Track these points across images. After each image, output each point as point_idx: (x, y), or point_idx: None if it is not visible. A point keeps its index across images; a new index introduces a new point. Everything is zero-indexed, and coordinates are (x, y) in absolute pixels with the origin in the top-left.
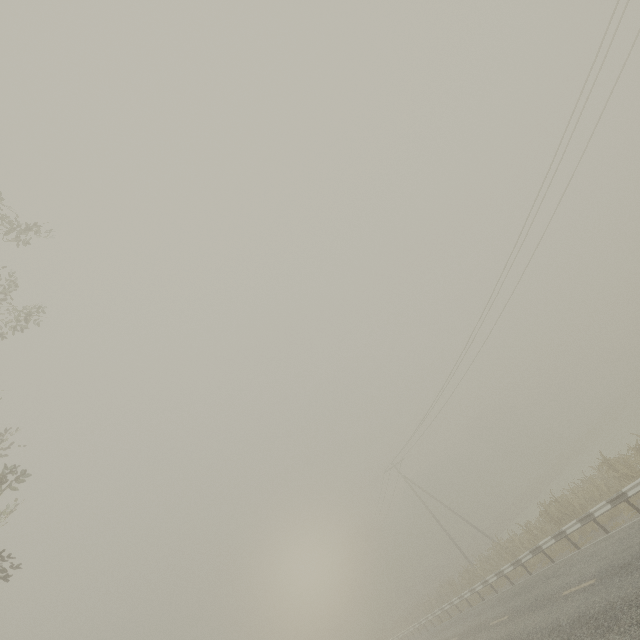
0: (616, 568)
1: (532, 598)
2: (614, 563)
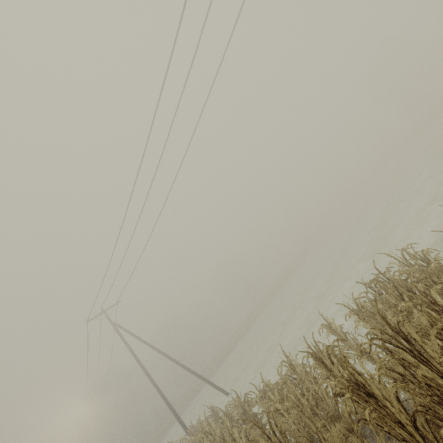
0: None
1: None
2: None
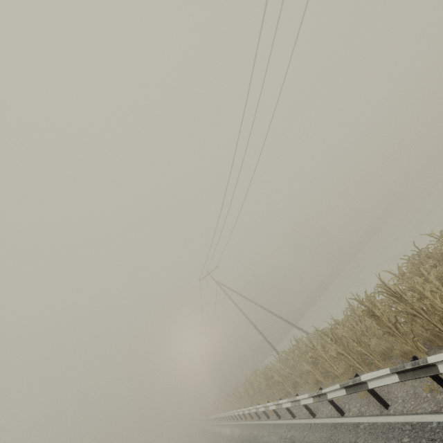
0: None
1: None
2: None
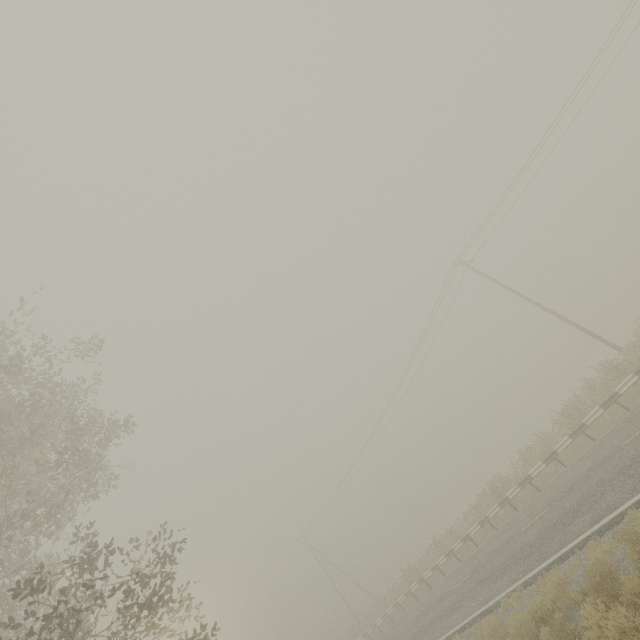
0: (424, 612)
1: (389, 639)
2: (424, 609)
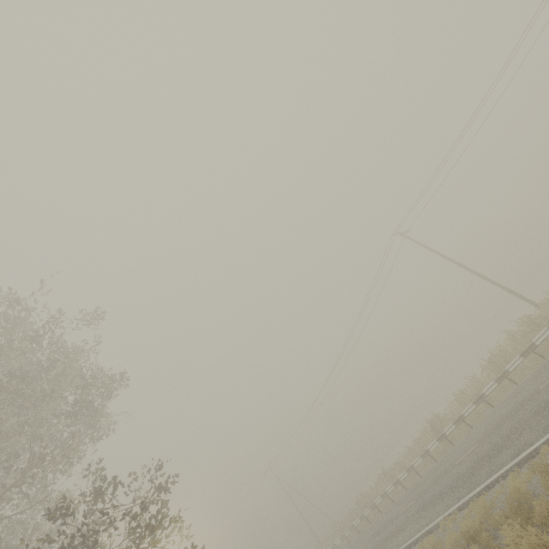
0: (376, 533)
1: None
2: (376, 531)
